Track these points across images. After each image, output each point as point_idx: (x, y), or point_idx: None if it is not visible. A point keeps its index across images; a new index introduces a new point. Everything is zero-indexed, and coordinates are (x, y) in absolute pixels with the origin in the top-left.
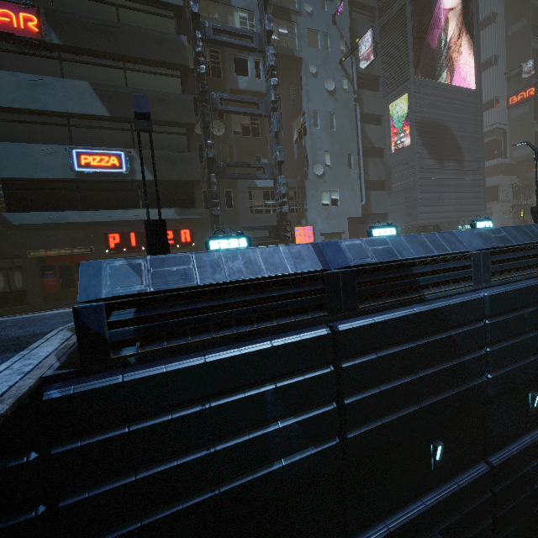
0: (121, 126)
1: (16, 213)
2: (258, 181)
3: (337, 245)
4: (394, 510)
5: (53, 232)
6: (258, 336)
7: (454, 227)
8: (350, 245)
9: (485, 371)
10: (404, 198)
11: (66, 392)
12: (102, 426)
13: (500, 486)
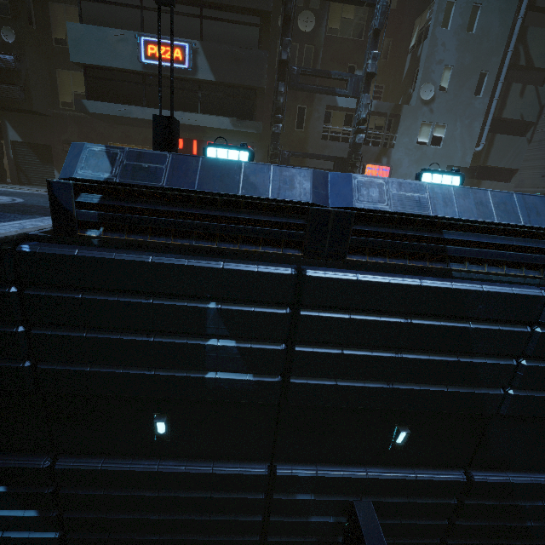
0: (191, 11)
1: (92, 101)
2: (340, 100)
3: (348, 180)
4: (331, 463)
5: (129, 128)
6: (217, 255)
7: None
8: (366, 182)
9: (506, 384)
10: None
11: (34, 249)
12: (65, 287)
13: (474, 501)
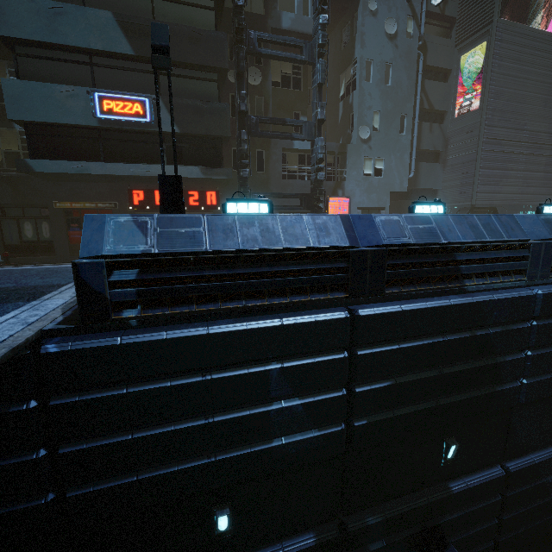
0: (146, 68)
1: (39, 160)
2: (294, 143)
3: (370, 220)
4: (394, 498)
5: (78, 184)
6: (269, 312)
7: (514, 212)
8: (386, 220)
9: (521, 375)
10: (460, 174)
11: (64, 347)
12: (101, 384)
13: (513, 491)
